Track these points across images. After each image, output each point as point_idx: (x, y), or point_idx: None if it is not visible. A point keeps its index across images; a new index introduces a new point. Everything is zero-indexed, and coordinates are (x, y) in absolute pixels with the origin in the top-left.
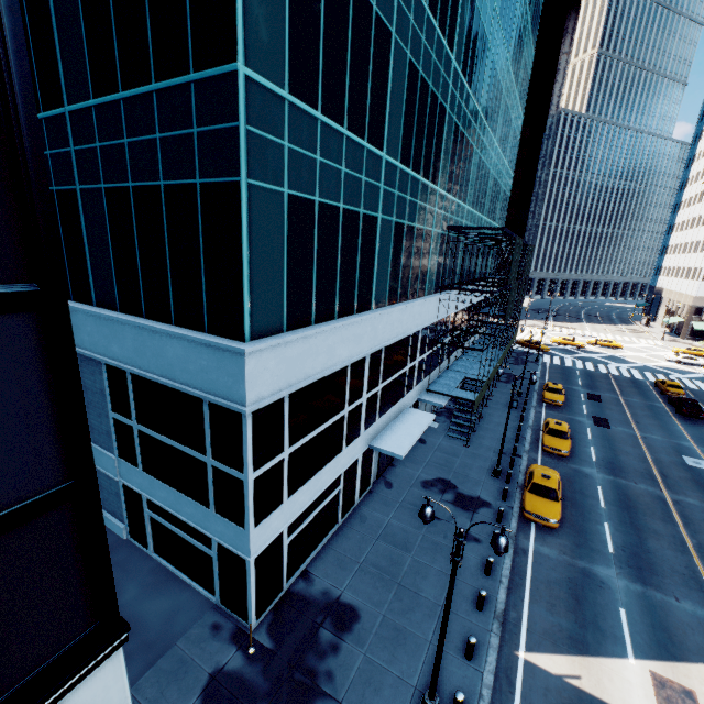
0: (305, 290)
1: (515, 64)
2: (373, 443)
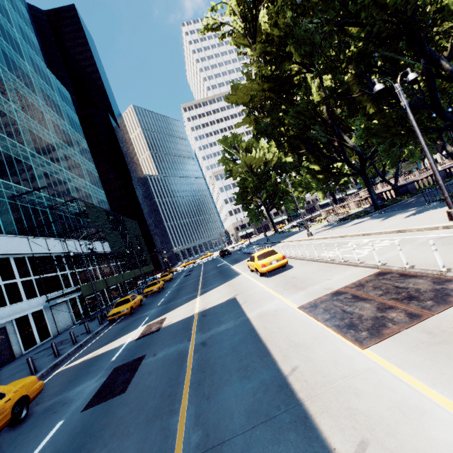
0: None
1: (63, 139)
2: None
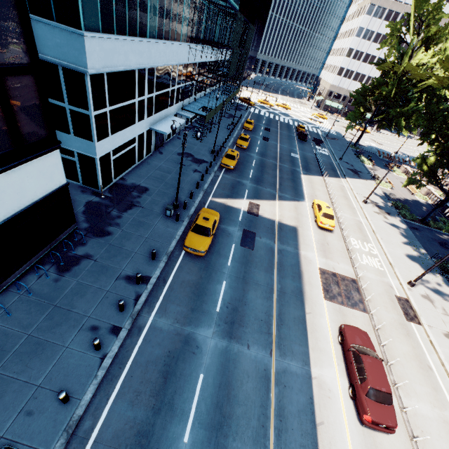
0: (109, 8)
1: None
2: (152, 127)
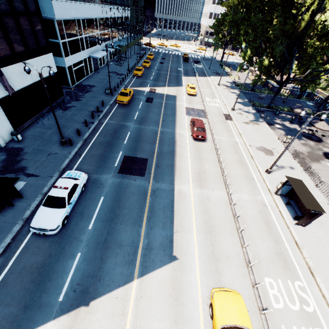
0: None
1: None
2: (90, 55)
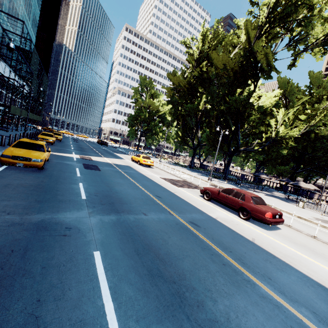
0: None
1: None
2: None
